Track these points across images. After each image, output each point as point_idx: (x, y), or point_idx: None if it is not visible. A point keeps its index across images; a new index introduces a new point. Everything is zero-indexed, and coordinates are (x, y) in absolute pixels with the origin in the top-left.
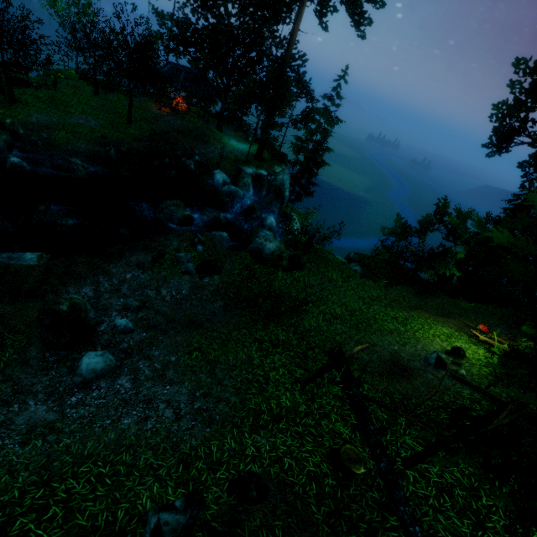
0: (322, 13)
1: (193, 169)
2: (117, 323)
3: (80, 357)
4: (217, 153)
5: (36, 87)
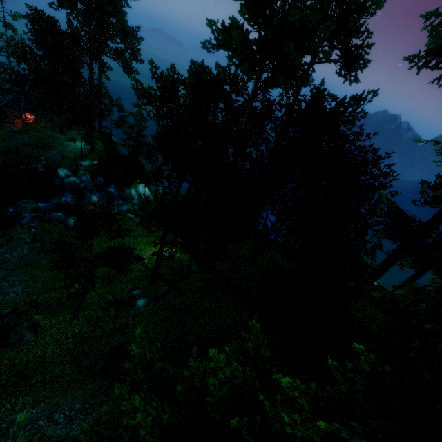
0: (104, 70)
1: (42, 170)
2: None
3: None
4: (60, 156)
5: None
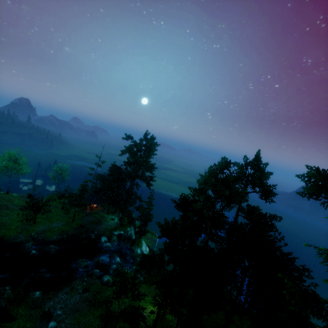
0: (137, 186)
1: (93, 237)
2: (58, 313)
3: (48, 324)
4: (104, 228)
5: (43, 213)
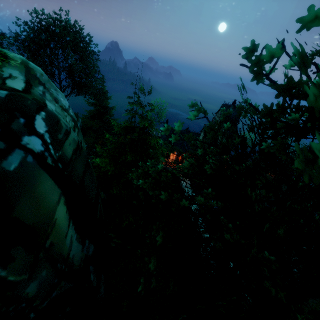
0: None
1: None
2: None
3: None
4: None
5: None
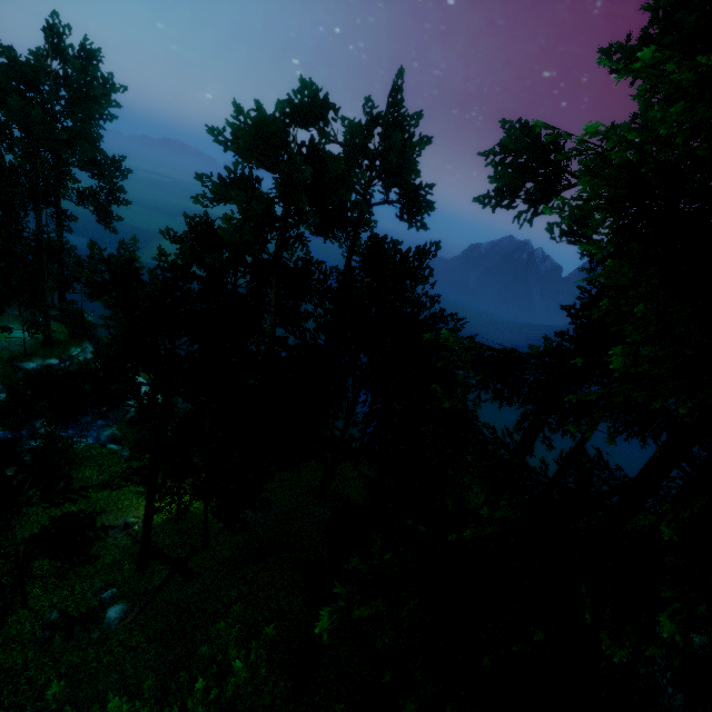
0: (62, 220)
1: None
2: None
3: None
4: None
5: None
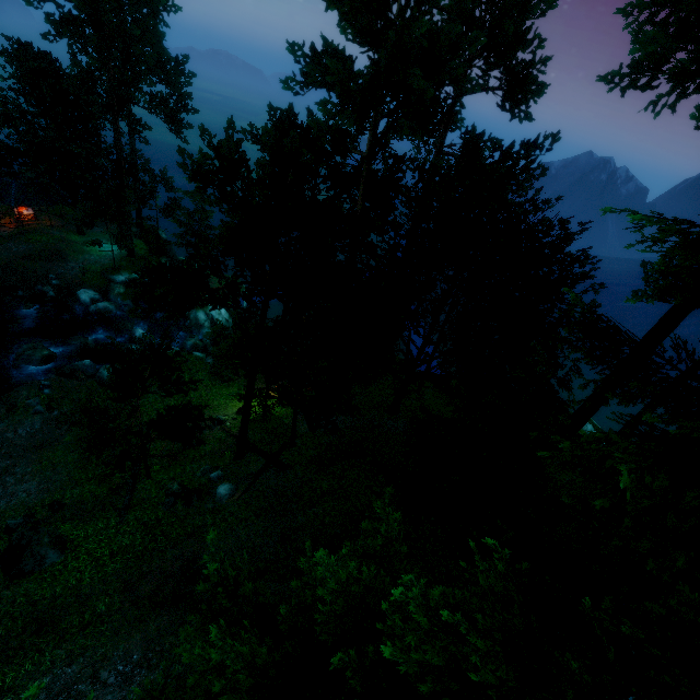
0: (136, 130)
1: (53, 295)
2: None
3: None
4: (79, 269)
5: None
